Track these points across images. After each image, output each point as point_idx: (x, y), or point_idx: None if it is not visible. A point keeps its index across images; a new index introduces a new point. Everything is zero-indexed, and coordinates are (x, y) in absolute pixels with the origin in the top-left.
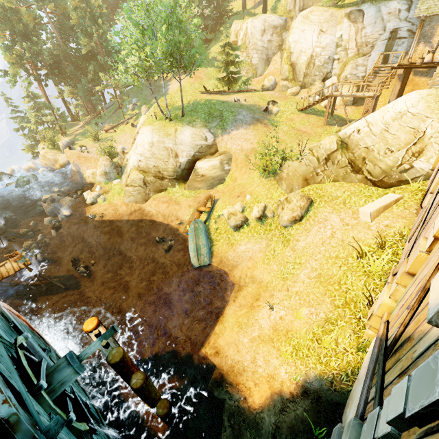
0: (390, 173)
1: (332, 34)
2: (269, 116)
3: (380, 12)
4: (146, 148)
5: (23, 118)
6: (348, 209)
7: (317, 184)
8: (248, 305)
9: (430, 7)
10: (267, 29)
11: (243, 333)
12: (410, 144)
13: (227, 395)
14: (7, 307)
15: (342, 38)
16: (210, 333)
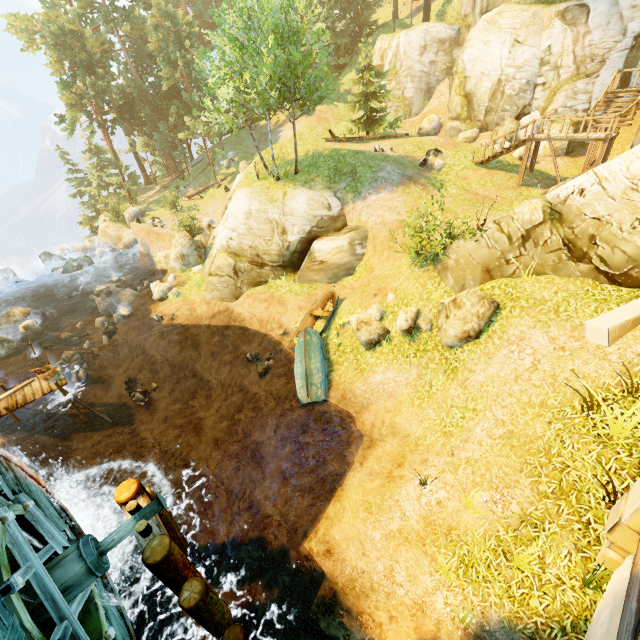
0: None
1: (534, 46)
2: (429, 172)
3: (617, 6)
4: (240, 220)
5: (82, 180)
6: (563, 322)
7: (508, 278)
8: (384, 473)
9: None
10: (430, 45)
11: (373, 521)
12: None
13: (341, 630)
14: (4, 455)
15: (551, 50)
16: (319, 516)
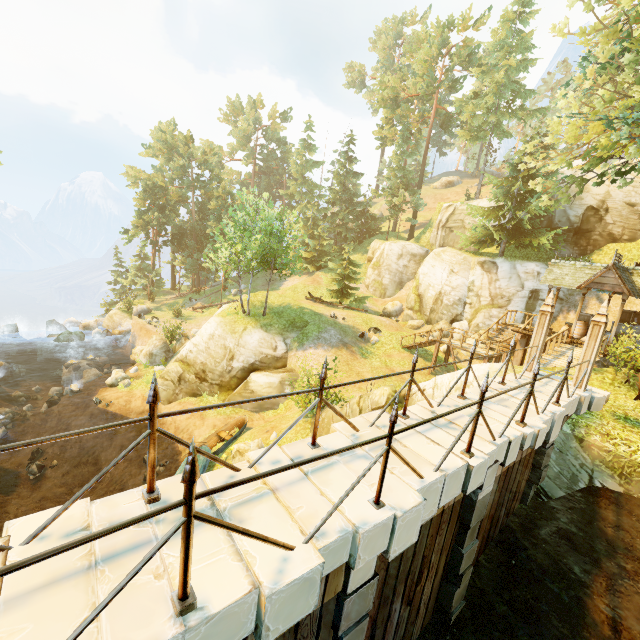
0: None
1: (464, 277)
2: (364, 344)
3: (515, 269)
4: (204, 339)
5: (122, 273)
6: None
7: None
8: None
9: (557, 279)
10: (405, 255)
11: None
12: None
13: None
14: None
15: (474, 283)
16: None
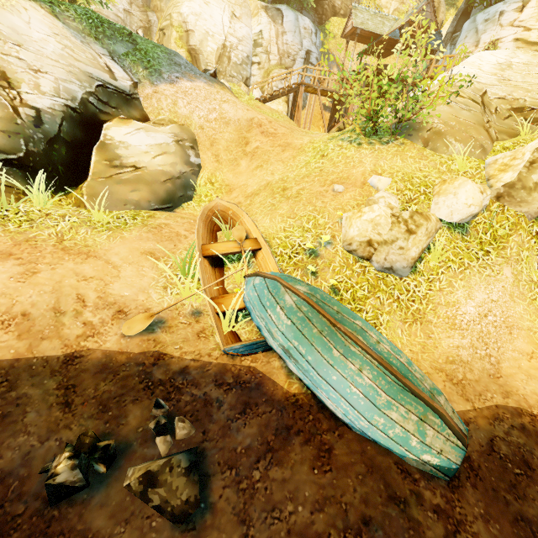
0: None
1: (248, 26)
2: None
3: (298, 22)
4: None
5: None
6: None
7: (498, 141)
8: None
9: (364, 23)
10: None
11: None
12: None
13: None
14: None
15: (263, 35)
16: None
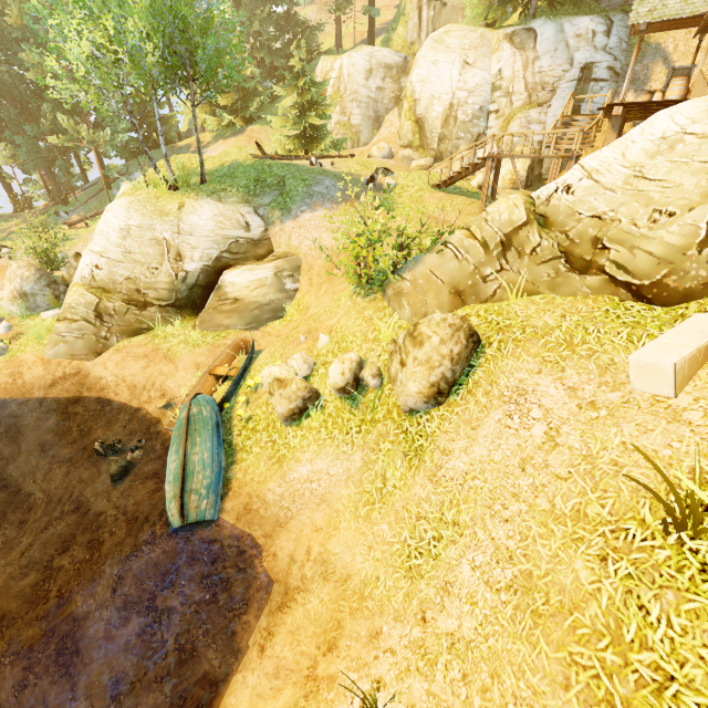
0: (683, 264)
1: (484, 69)
2: (378, 192)
3: (563, 33)
4: (112, 240)
5: None
6: (583, 360)
7: (487, 302)
8: (302, 669)
9: (655, 9)
10: (376, 70)
11: None
12: None
13: None
14: None
15: (502, 74)
16: None
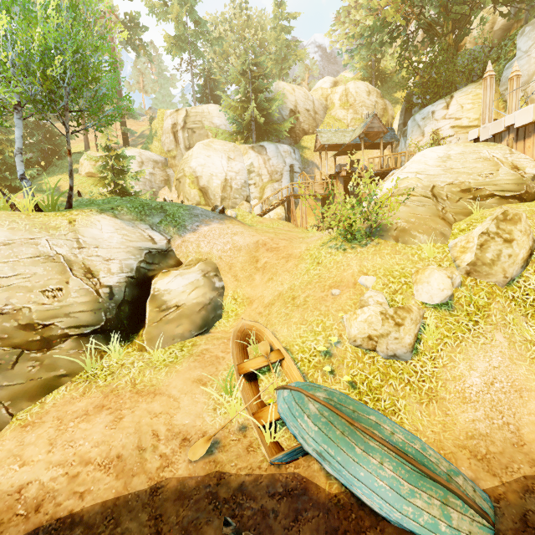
0: (526, 183)
1: (241, 162)
2: None
3: (278, 149)
4: None
5: None
6: None
7: (456, 222)
8: None
9: (329, 140)
10: (147, 162)
11: None
12: (499, 164)
13: None
14: None
15: (253, 165)
16: None
